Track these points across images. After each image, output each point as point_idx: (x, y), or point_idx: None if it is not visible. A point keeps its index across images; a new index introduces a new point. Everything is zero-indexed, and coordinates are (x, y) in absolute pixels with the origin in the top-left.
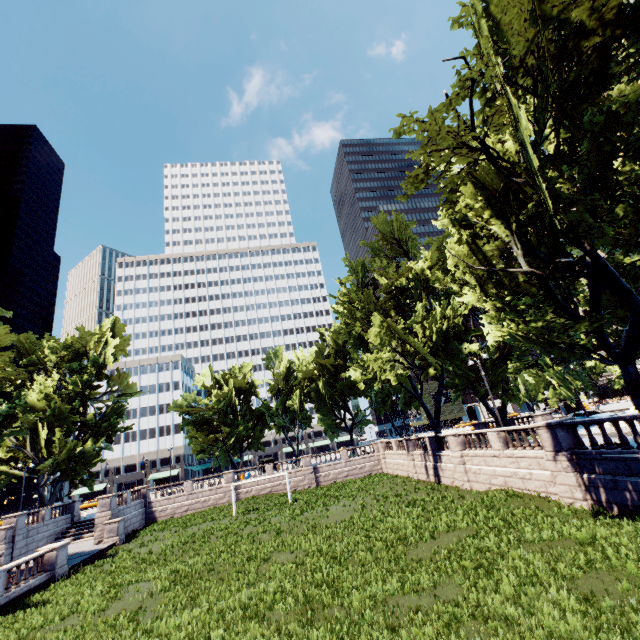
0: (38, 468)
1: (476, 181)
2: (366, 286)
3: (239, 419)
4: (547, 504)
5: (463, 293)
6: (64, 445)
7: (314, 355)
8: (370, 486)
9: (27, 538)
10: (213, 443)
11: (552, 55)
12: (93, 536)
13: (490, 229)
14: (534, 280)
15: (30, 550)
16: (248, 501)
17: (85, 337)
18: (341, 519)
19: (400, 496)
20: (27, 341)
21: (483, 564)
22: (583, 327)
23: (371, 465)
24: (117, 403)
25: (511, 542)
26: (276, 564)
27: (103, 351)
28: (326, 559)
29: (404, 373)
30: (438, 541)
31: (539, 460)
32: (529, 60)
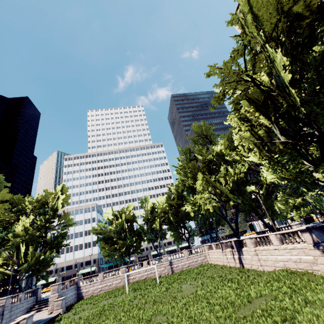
0: (19, 269)
1: (249, 98)
2: (191, 160)
3: (127, 236)
4: (314, 277)
5: (242, 161)
6: (34, 255)
7: (165, 199)
8: (203, 271)
9: (10, 312)
10: (114, 250)
11: (285, 30)
12: (47, 309)
13: (259, 121)
14: (288, 145)
15: (12, 319)
16: (134, 284)
17: (47, 195)
18: (190, 292)
19: (222, 276)
20: (17, 199)
21: (288, 319)
22: (321, 169)
23: (201, 259)
24: (63, 230)
25: (300, 303)
26: (155, 323)
27: (56, 202)
28: (186, 319)
29: (216, 205)
30: (253, 304)
31: (304, 250)
32: (274, 33)
